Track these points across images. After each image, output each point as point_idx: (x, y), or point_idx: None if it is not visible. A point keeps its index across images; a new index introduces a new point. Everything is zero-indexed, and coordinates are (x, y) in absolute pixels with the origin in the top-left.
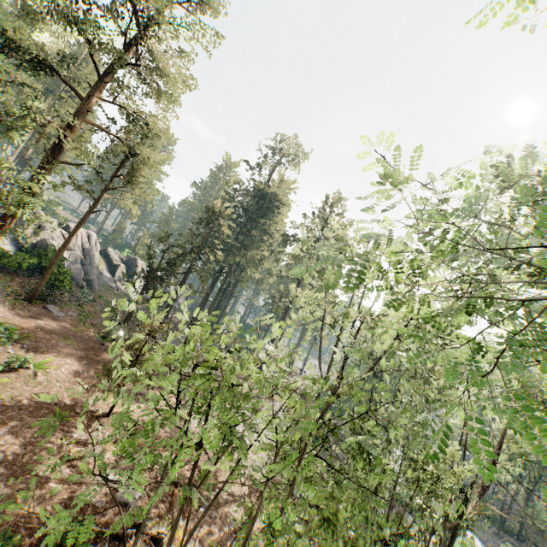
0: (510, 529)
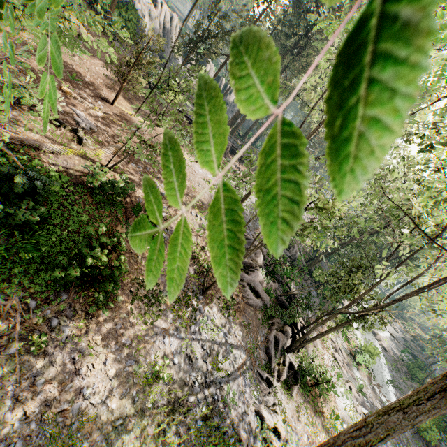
0: None
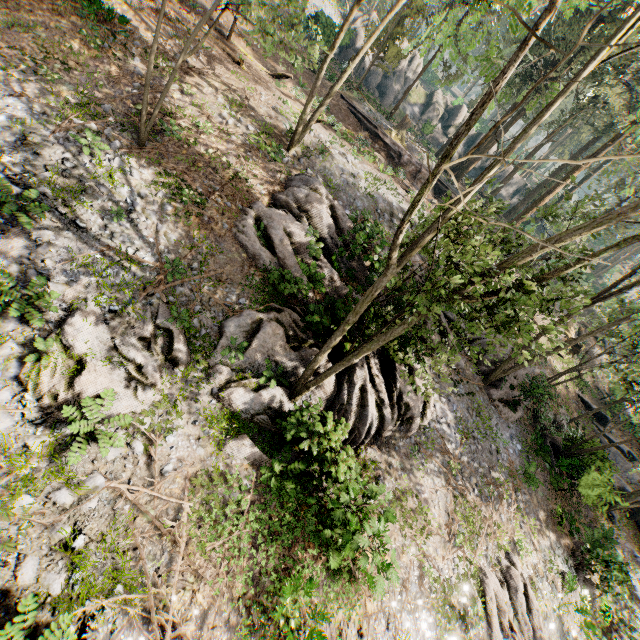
0: None
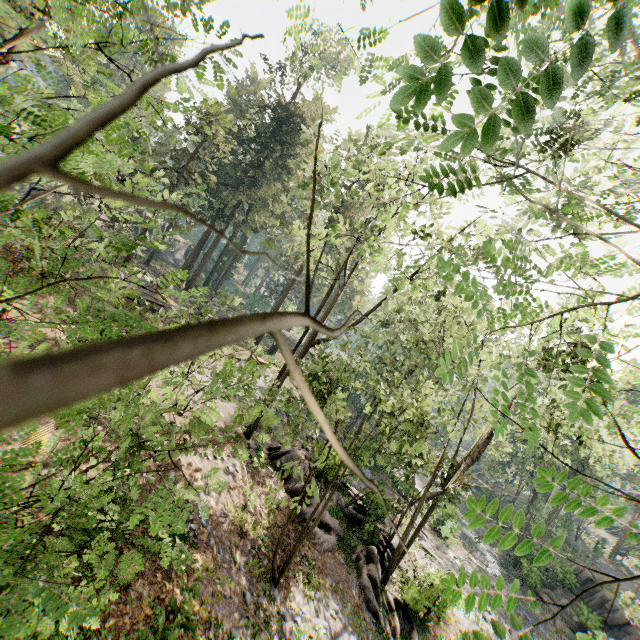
0: (510, 526)
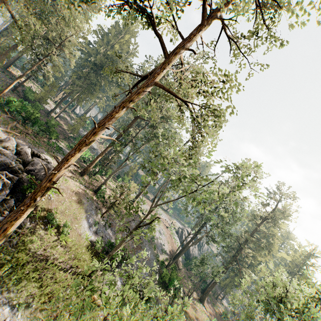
0: None
